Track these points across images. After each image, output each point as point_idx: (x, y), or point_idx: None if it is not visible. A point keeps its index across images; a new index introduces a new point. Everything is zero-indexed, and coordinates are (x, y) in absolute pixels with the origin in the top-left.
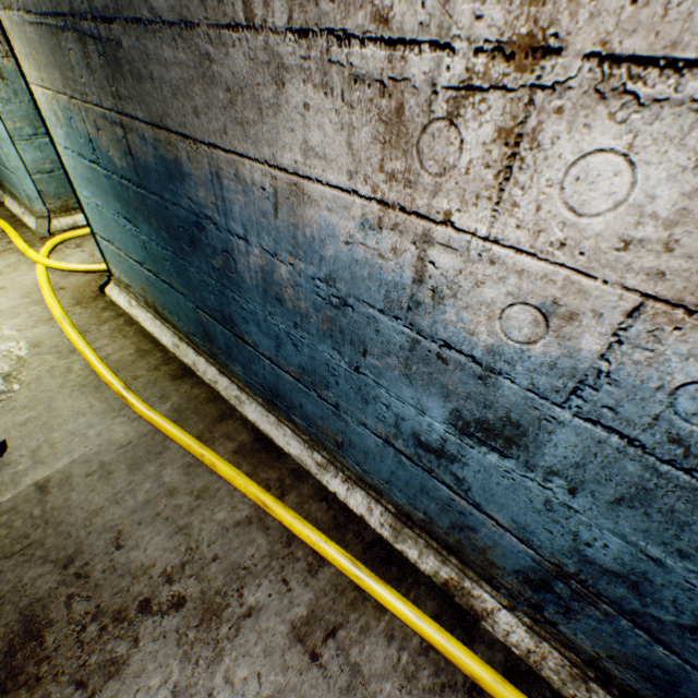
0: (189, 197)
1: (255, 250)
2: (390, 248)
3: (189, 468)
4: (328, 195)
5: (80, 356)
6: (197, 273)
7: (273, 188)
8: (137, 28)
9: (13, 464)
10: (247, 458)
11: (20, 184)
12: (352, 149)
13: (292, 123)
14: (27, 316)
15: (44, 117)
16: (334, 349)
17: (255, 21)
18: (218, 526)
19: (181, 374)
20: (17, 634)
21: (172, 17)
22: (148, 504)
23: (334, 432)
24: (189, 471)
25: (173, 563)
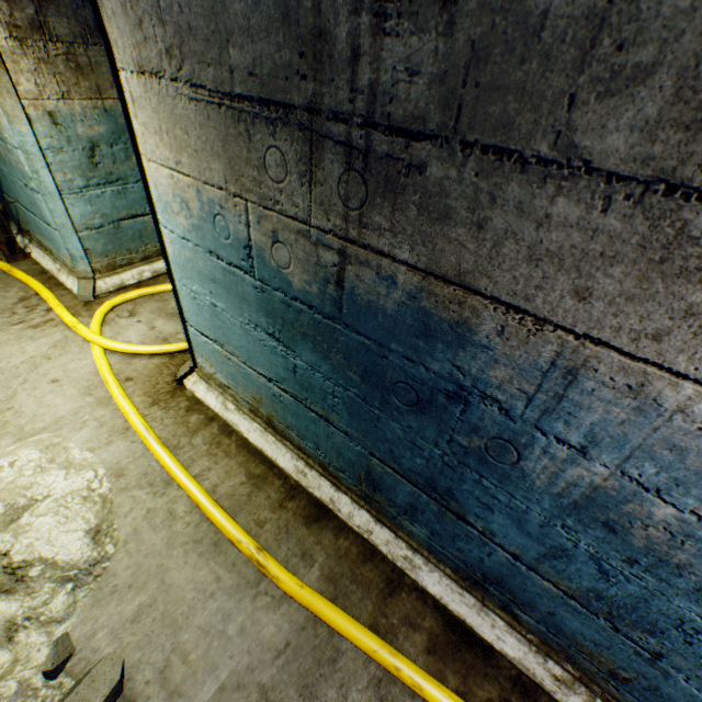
0: (455, 365)
1: (597, 467)
2: None
3: (379, 687)
4: None
5: (179, 489)
6: (403, 430)
7: None
8: (493, 160)
9: (139, 699)
10: (447, 661)
11: (62, 242)
12: None
13: None
14: (96, 426)
15: (151, 196)
16: None
17: None
18: None
19: (315, 514)
20: None
21: (630, 169)
22: None
23: (616, 664)
24: (381, 694)
25: None
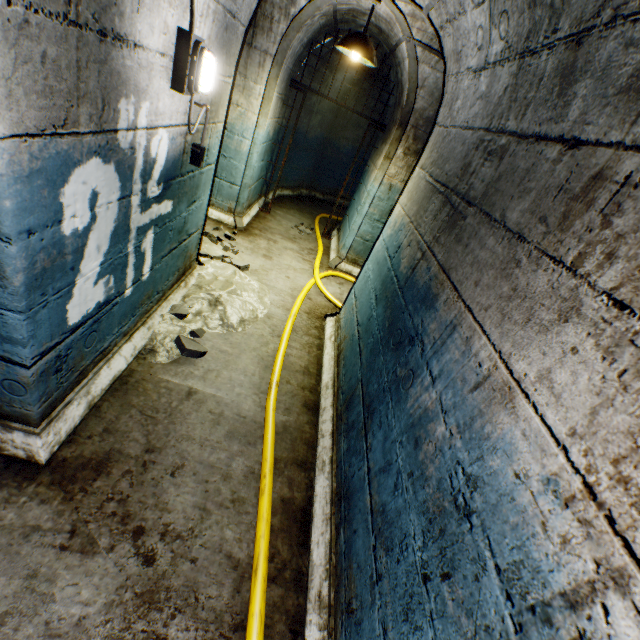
0: (422, 320)
1: (433, 393)
2: (562, 532)
3: (250, 473)
4: (533, 424)
5: (279, 341)
6: (382, 363)
7: (488, 371)
8: (483, 218)
9: (196, 366)
10: (284, 514)
11: (346, 236)
12: (594, 417)
13: (548, 349)
14: (282, 299)
15: (389, 219)
16: (422, 532)
17: (579, 269)
18: (220, 538)
19: (311, 406)
20: (97, 459)
21: (513, 227)
22: (210, 467)
23: (356, 591)
24: (248, 475)
25: (177, 526)
